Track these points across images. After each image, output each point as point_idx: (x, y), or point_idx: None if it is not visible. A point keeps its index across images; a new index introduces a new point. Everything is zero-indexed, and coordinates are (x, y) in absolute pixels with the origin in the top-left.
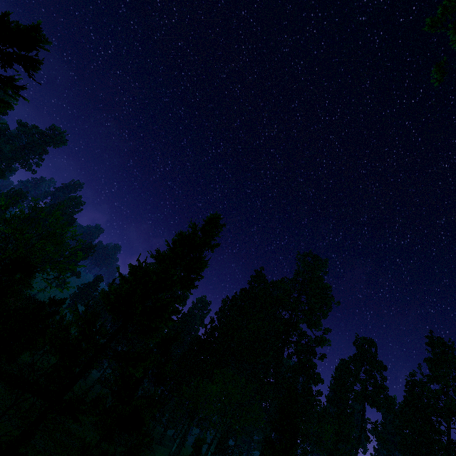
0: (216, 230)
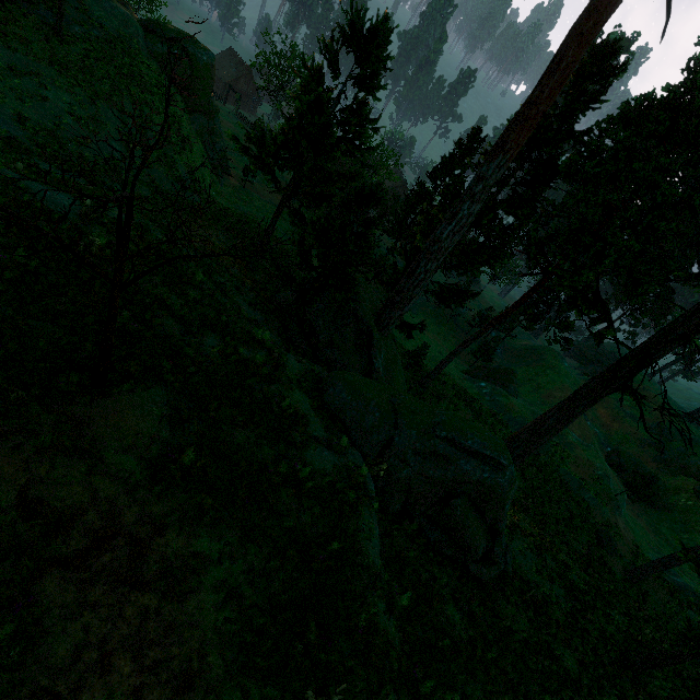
0: (470, 150)
